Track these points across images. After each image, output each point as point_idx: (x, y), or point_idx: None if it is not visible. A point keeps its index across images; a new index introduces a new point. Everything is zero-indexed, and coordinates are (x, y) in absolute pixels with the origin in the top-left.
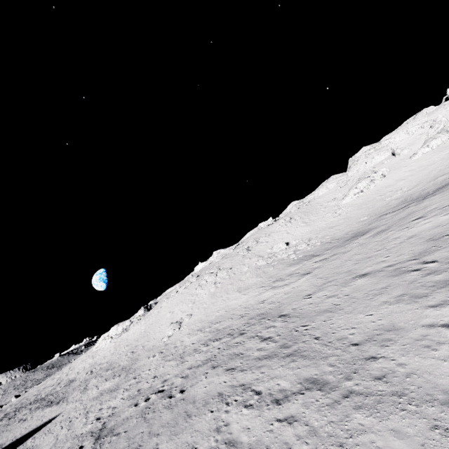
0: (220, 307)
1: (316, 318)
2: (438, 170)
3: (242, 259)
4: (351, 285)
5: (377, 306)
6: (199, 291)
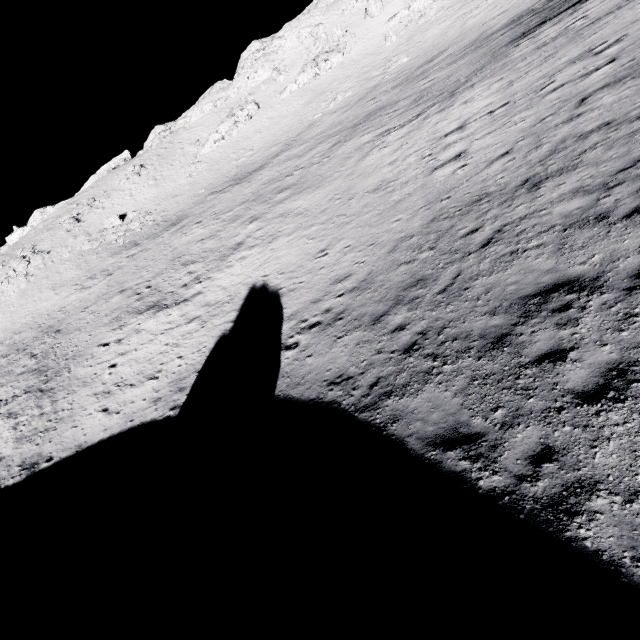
0: (29, 311)
1: (69, 336)
2: (283, 131)
3: (66, 236)
4: (109, 302)
5: (99, 327)
6: (6, 287)
